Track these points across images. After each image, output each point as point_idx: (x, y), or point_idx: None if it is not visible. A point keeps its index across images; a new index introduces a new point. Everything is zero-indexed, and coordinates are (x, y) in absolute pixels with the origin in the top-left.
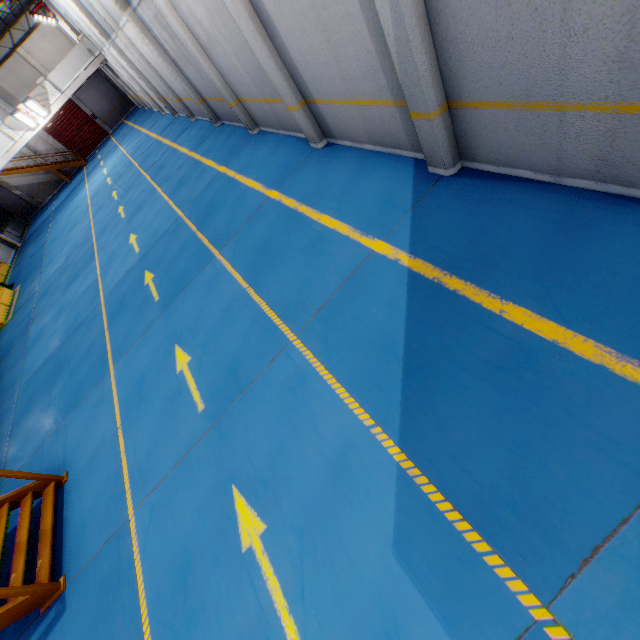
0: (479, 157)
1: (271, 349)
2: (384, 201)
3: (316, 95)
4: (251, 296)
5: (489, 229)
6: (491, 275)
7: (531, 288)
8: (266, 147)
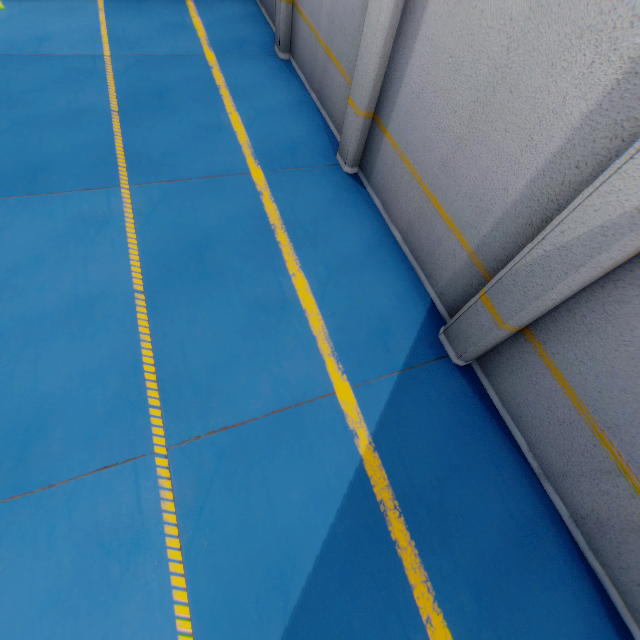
0: (496, 381)
1: (115, 443)
2: (378, 328)
3: (394, 129)
4: (137, 313)
5: (462, 479)
6: (439, 551)
7: (468, 606)
8: (284, 93)
